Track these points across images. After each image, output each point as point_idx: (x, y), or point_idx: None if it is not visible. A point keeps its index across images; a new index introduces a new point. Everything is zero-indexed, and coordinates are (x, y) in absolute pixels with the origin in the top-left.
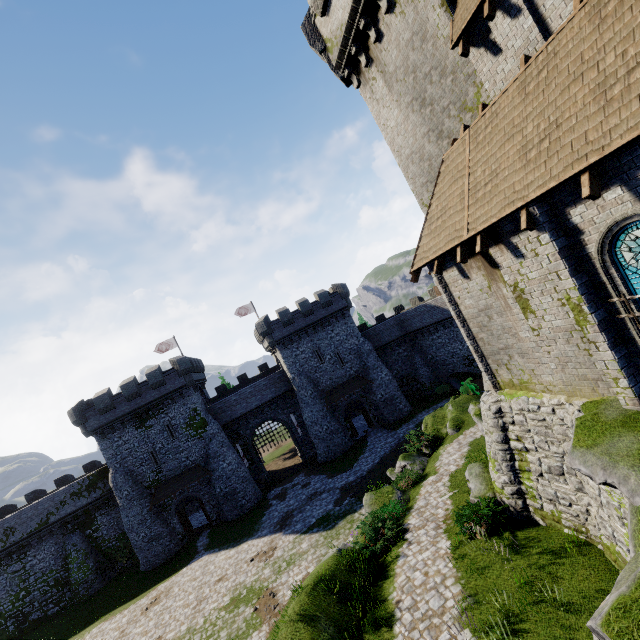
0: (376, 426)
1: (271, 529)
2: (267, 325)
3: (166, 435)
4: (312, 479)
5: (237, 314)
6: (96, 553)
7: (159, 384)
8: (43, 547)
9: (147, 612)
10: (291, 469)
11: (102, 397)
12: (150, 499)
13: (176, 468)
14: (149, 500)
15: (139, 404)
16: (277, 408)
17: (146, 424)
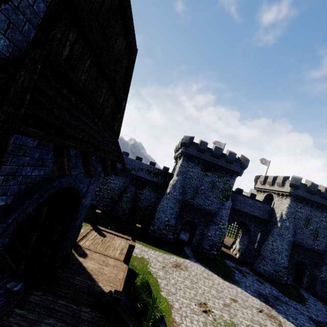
0: (303, 287)
1: (255, 295)
2: (300, 183)
3: (209, 186)
4: (264, 282)
5: (260, 160)
6: (133, 202)
7: (230, 161)
8: (119, 179)
9: (177, 269)
10: (230, 256)
11: (205, 143)
12: (179, 206)
13: (200, 204)
14: (179, 206)
15: (213, 161)
16: (253, 222)
17: (206, 172)
